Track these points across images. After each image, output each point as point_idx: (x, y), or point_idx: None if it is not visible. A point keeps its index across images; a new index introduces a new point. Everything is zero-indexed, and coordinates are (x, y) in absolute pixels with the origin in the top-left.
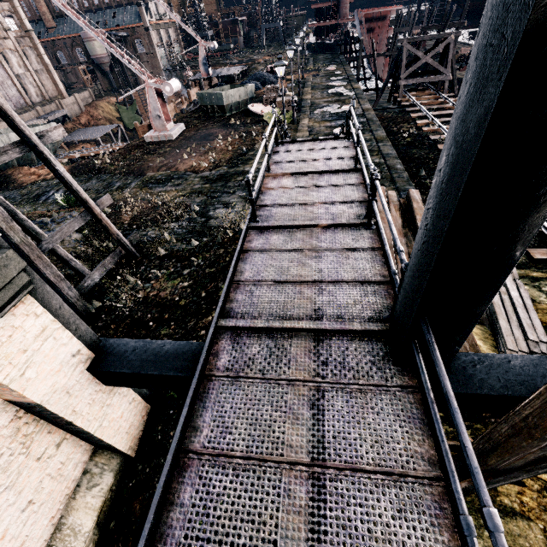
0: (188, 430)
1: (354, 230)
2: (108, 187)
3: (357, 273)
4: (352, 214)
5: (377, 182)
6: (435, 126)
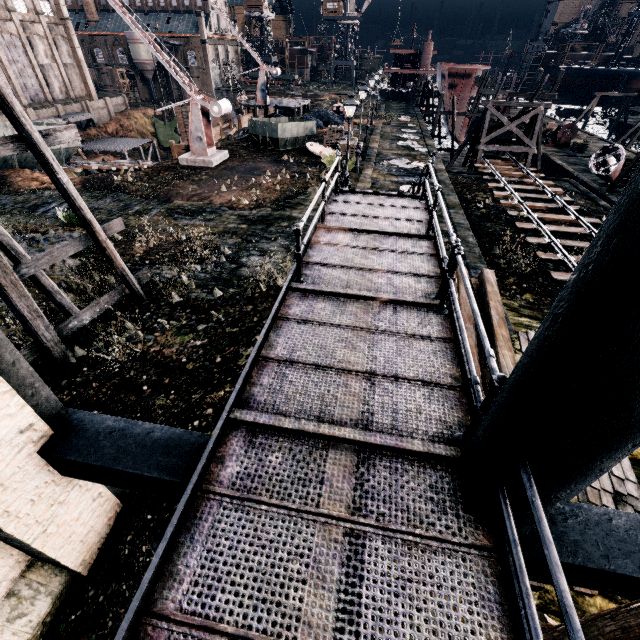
0: (162, 577)
1: (421, 311)
2: (124, 209)
3: (422, 370)
4: (420, 290)
5: (459, 258)
6: (514, 201)
